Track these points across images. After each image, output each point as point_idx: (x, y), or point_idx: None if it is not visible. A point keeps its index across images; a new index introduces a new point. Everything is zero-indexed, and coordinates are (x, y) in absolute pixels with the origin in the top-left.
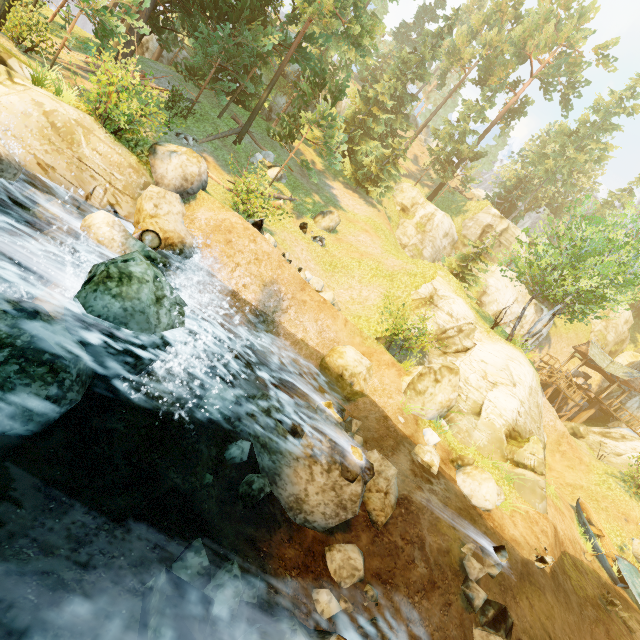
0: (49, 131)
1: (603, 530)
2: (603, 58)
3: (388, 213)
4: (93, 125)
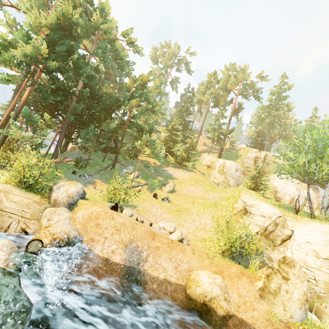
0: None
1: None
2: (262, 78)
3: (201, 171)
4: (11, 188)
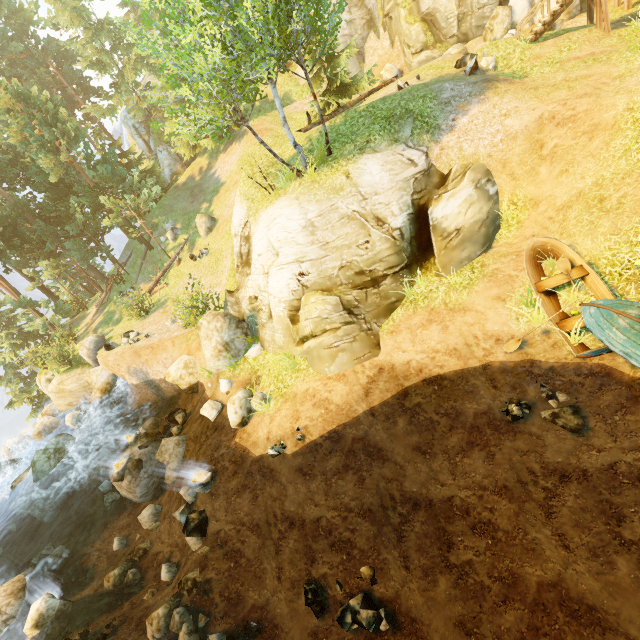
0: (58, 395)
1: (584, 264)
2: None
3: (280, 94)
4: (61, 377)
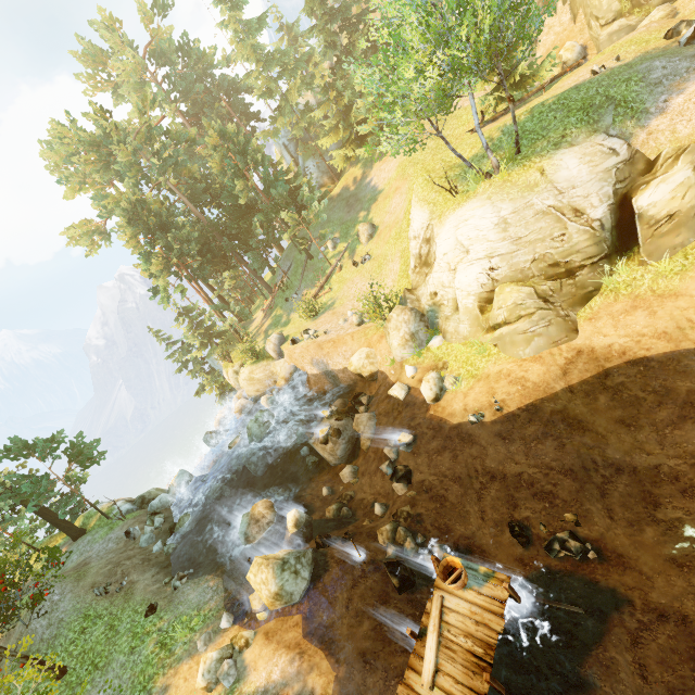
0: (249, 382)
1: None
2: None
3: None
4: (251, 368)
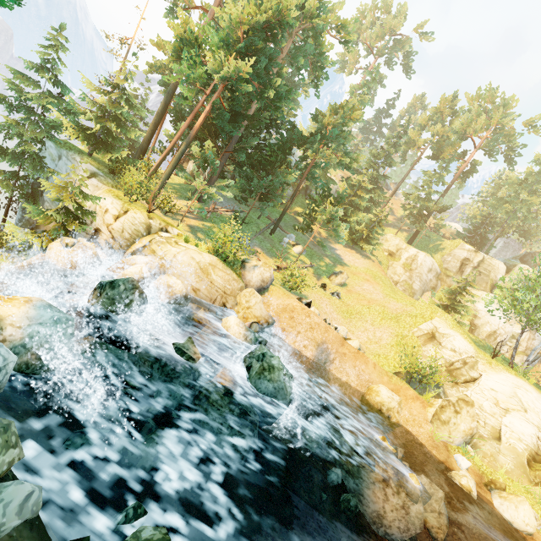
0: (199, 271)
1: None
2: (532, 128)
3: (378, 258)
4: (217, 261)
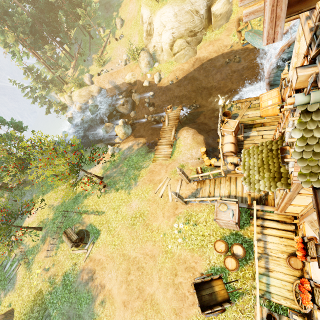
0: (79, 97)
1: (248, 22)
2: None
3: None
4: (79, 90)
